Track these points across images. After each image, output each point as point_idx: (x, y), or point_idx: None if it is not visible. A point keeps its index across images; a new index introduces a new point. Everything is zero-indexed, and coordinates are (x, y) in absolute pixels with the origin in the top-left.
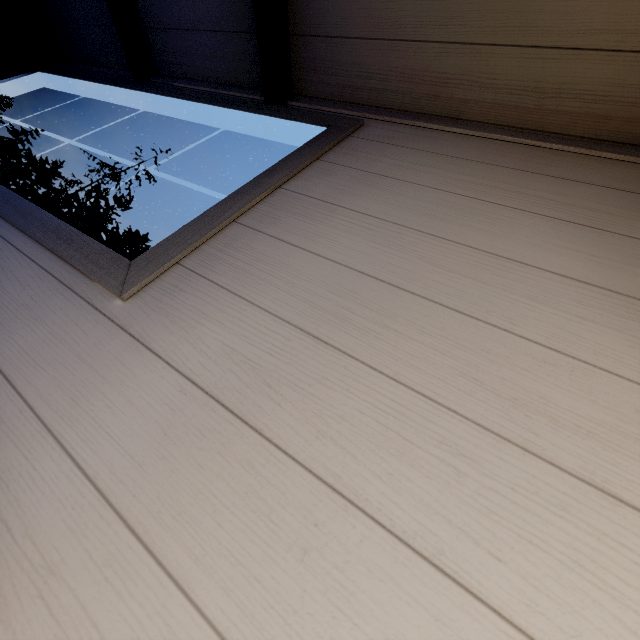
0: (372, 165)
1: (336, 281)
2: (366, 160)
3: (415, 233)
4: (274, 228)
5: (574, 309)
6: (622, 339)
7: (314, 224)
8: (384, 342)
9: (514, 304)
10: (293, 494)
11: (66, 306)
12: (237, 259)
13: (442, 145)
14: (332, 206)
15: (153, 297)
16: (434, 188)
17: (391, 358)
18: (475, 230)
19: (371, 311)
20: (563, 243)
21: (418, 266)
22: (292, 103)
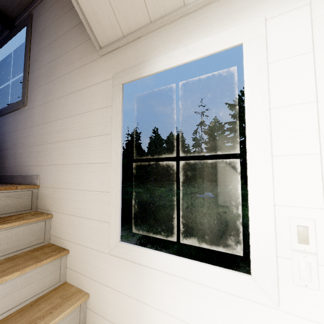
0: (40, 29)
1: (47, 69)
2: (38, 29)
3: (53, 43)
4: (35, 68)
5: (76, 35)
6: (81, 35)
7: (39, 60)
8: (57, 72)
9: (69, 44)
10: (56, 103)
11: (21, 115)
12: (34, 81)
13: (48, 4)
14: (39, 52)
15: (29, 101)
16: (51, 24)
17: (58, 74)
18: (60, 30)
19: (53, 69)
20: (72, 17)
21: (56, 51)
22: (16, 24)
